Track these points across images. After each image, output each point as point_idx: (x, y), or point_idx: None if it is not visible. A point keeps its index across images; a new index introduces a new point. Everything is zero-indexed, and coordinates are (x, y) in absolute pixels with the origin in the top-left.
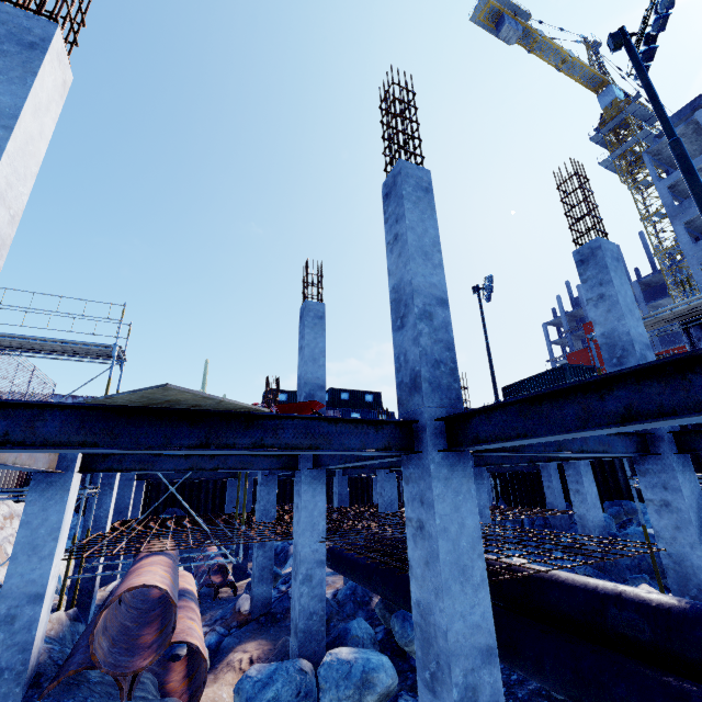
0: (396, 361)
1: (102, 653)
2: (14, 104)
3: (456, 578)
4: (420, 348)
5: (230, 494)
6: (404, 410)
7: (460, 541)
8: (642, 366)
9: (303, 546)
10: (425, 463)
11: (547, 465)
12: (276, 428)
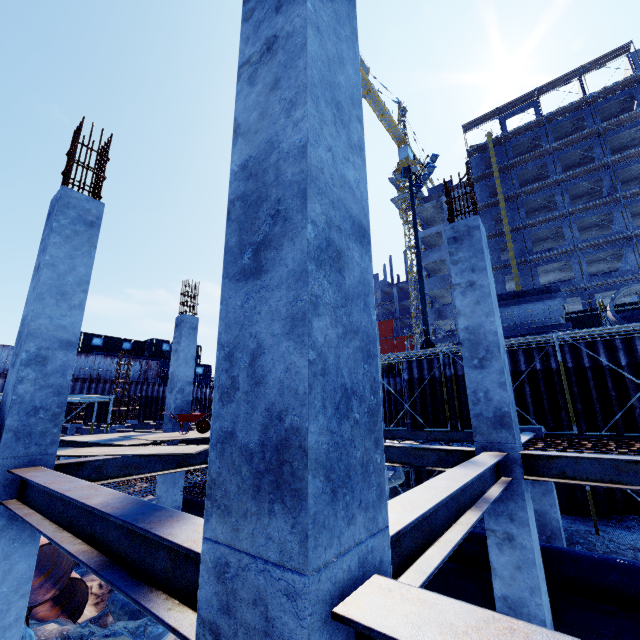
0: None
1: None
2: (87, 273)
3: None
4: None
5: None
6: None
7: None
8: None
9: (167, 499)
10: None
11: None
12: None
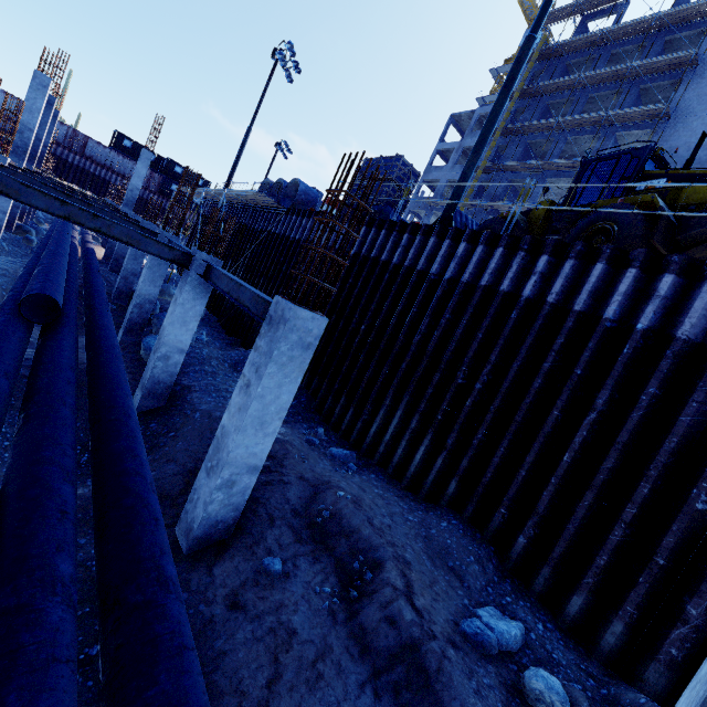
0: None
1: None
2: None
3: None
4: None
5: None
6: None
7: None
8: None
9: None
10: None
11: None
12: None
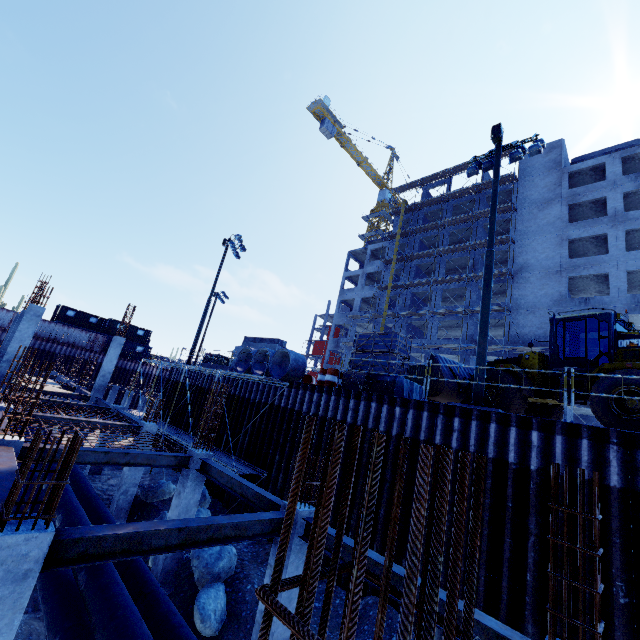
0: None
1: None
2: None
3: None
4: None
5: None
6: None
7: None
8: None
9: None
10: None
11: None
12: None
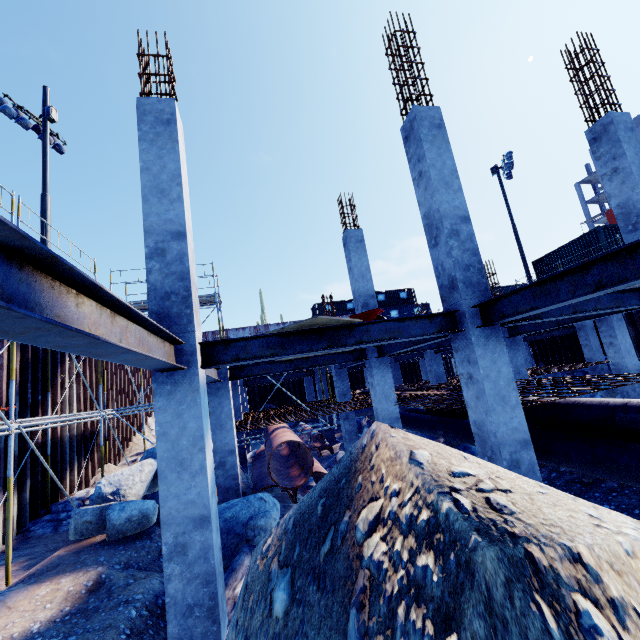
0: (435, 270)
1: (275, 479)
2: (176, 167)
3: (498, 403)
4: (453, 259)
5: (308, 388)
6: (447, 305)
7: (498, 382)
8: (604, 255)
9: (382, 410)
10: (467, 337)
11: (584, 326)
12: (367, 330)
